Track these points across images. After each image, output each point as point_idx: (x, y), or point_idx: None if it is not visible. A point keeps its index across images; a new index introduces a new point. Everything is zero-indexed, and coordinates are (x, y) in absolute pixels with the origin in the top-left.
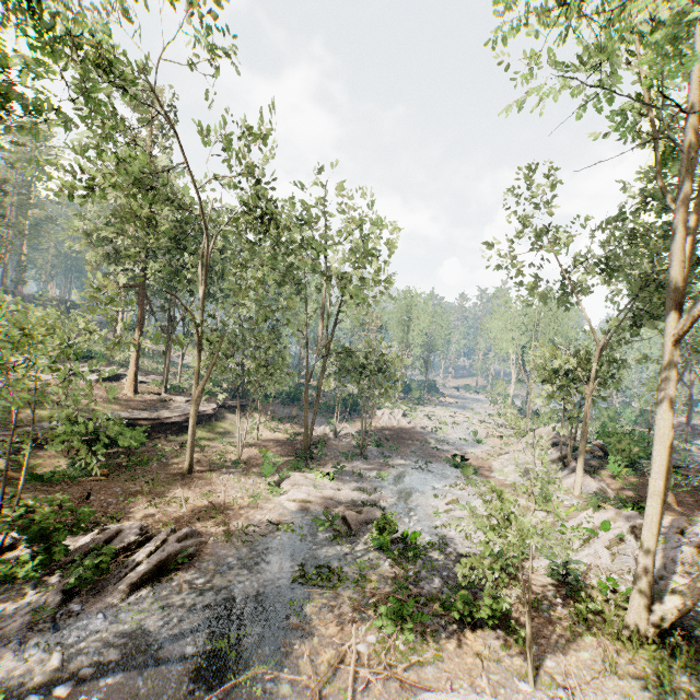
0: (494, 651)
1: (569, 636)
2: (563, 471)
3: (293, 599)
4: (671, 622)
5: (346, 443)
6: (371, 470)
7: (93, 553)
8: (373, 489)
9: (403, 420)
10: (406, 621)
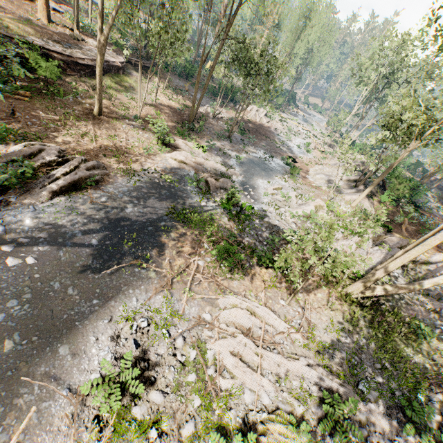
0: (273, 282)
1: (315, 284)
2: (352, 190)
3: (164, 226)
4: (372, 295)
5: (220, 125)
6: (232, 151)
7: (18, 164)
8: (230, 165)
9: (264, 119)
10: (229, 255)
